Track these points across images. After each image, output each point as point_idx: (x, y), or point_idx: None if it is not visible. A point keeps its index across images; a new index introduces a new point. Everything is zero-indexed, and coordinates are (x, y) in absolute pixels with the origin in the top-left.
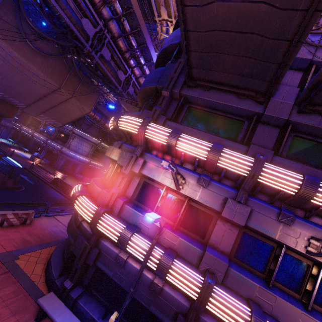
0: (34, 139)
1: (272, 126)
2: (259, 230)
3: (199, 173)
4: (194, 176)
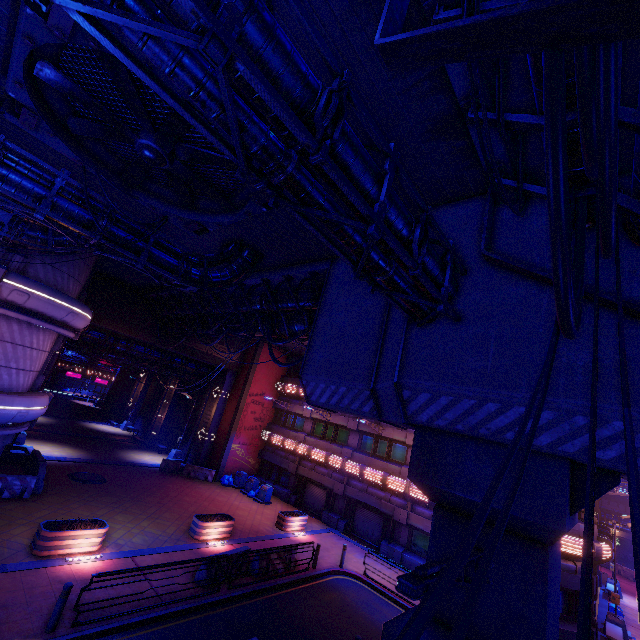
0: None
1: None
2: None
3: None
4: None
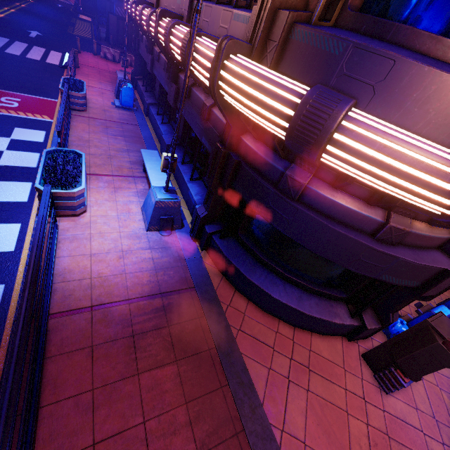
0: None
1: None
2: None
3: None
4: None
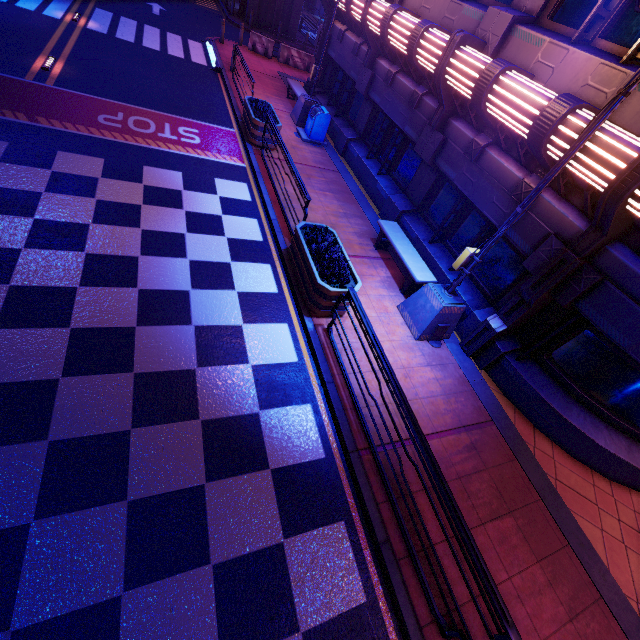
0: None
1: None
2: None
3: None
4: None
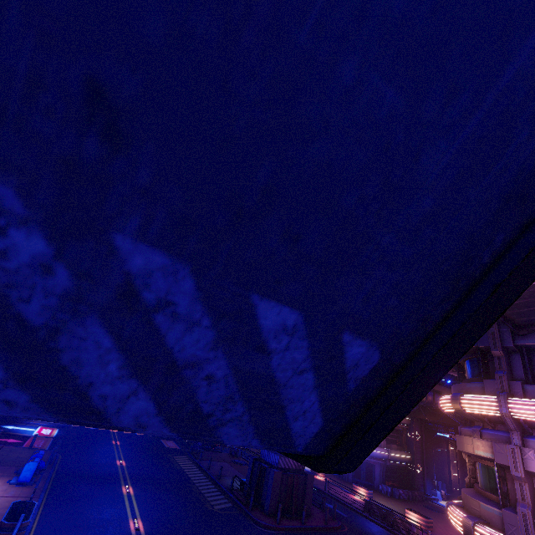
0: None
1: None
2: None
3: None
4: None
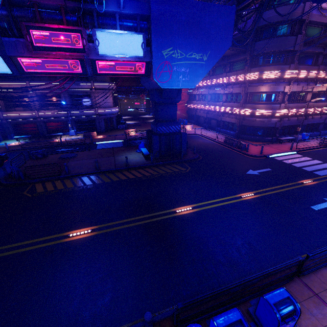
0: (45, 119)
1: (322, 55)
2: (318, 90)
3: (306, 82)
4: (306, 84)
